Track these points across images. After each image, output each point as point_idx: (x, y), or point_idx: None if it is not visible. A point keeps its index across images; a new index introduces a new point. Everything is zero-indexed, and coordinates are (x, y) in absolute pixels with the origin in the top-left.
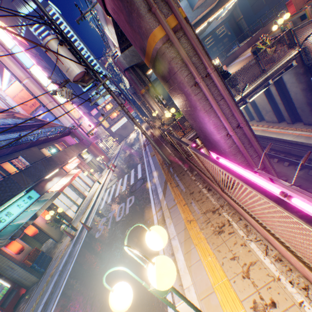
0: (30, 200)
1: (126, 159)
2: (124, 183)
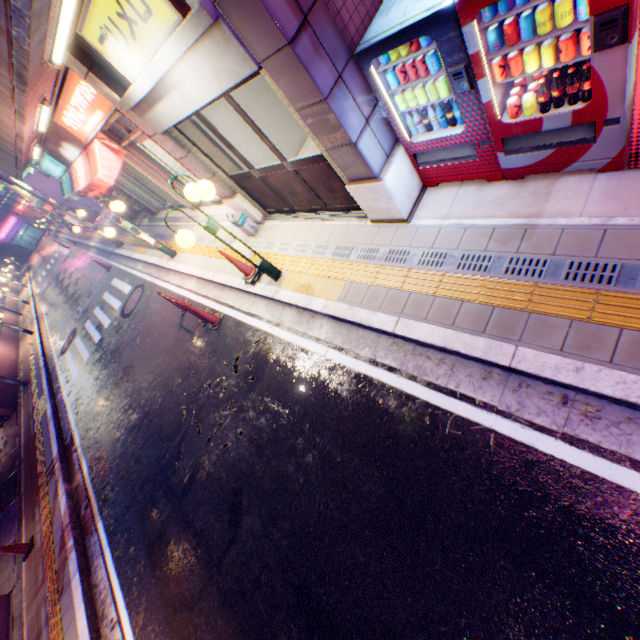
0: (60, 167)
1: (160, 385)
2: (93, 328)
